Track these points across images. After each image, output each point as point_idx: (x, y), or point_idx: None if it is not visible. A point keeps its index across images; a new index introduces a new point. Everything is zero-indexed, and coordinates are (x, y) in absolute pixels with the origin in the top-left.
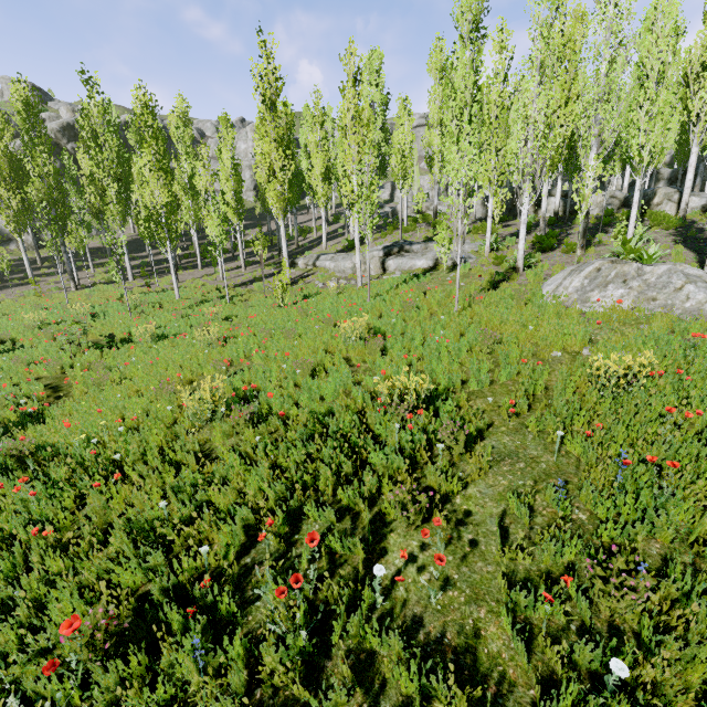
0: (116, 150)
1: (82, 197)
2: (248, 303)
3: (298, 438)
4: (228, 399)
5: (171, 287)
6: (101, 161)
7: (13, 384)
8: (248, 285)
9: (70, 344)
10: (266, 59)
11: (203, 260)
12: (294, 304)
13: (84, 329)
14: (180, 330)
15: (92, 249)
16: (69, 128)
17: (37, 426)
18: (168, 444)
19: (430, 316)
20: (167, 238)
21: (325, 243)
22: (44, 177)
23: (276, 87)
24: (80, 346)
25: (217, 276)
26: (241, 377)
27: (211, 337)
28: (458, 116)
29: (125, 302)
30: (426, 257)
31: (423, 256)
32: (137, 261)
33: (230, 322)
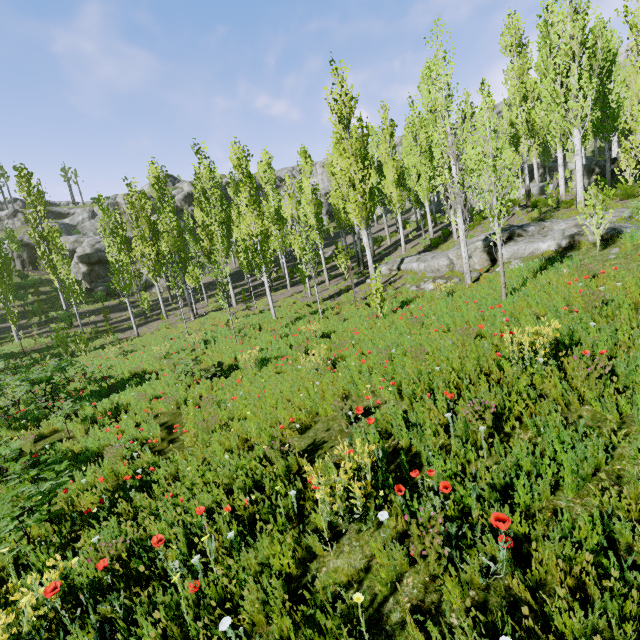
0: (220, 200)
1: (197, 243)
2: (341, 316)
3: (590, 635)
4: (375, 478)
5: (267, 308)
6: (209, 211)
7: (137, 423)
8: (335, 298)
9: (185, 375)
10: (339, 84)
11: (290, 280)
12: (393, 312)
13: (196, 360)
14: (281, 352)
15: (206, 284)
16: (189, 196)
17: (142, 497)
18: (298, 568)
19: (637, 311)
20: (262, 263)
21: (403, 247)
22: (170, 231)
23: (350, 106)
24: (193, 376)
25: (304, 293)
26: (374, 425)
27: (317, 361)
28: (564, 72)
29: (230, 326)
30: (553, 237)
31: (547, 237)
32: (238, 289)
33: (329, 339)
